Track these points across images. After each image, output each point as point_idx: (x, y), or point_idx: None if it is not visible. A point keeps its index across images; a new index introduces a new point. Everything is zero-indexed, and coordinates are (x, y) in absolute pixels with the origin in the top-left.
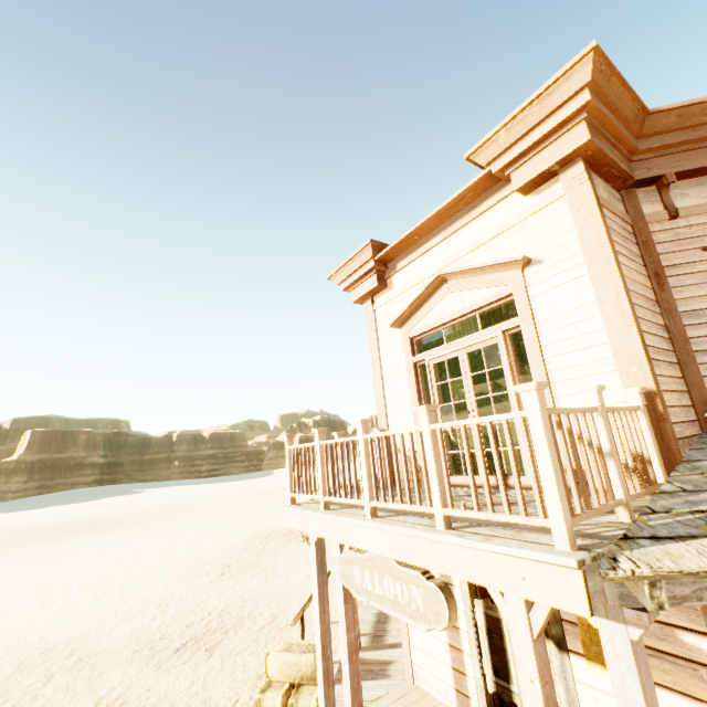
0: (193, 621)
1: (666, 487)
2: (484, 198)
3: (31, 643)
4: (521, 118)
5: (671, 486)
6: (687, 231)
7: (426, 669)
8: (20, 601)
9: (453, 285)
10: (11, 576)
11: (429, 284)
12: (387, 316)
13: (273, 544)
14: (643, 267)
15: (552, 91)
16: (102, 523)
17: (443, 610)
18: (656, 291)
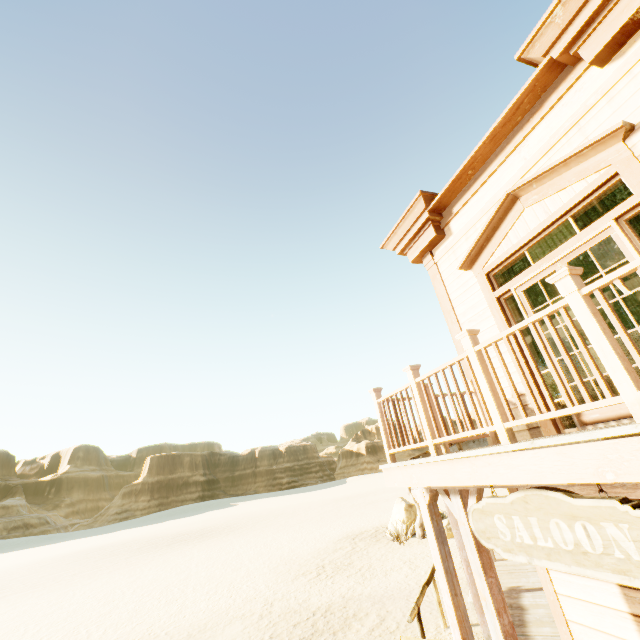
0: (299, 621)
1: None
2: (545, 97)
3: (159, 637)
4: None
5: None
6: None
7: None
8: (149, 599)
9: (528, 199)
10: (141, 577)
11: (497, 208)
12: (451, 263)
13: (362, 544)
14: None
15: None
16: (207, 531)
17: None
18: None
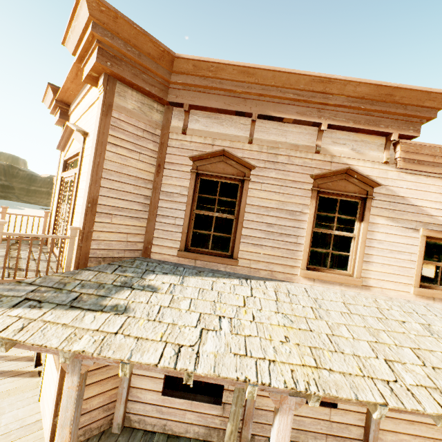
0: None
1: (29, 280)
2: None
3: None
4: (74, 27)
5: (33, 280)
6: (188, 144)
7: None
8: None
9: (75, 134)
10: None
11: (65, 128)
12: None
13: None
14: (154, 159)
15: (79, 13)
16: None
17: None
18: (155, 175)
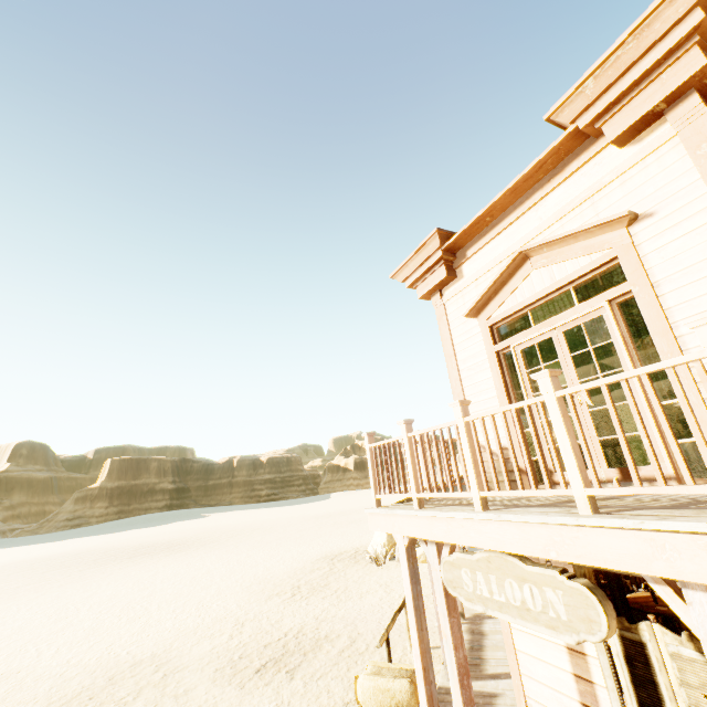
0: (270, 641)
1: None
2: (568, 161)
3: (120, 657)
4: (613, 60)
5: None
6: None
7: (546, 705)
8: (108, 616)
9: (538, 261)
10: (99, 592)
11: (508, 264)
12: (459, 307)
13: (340, 565)
14: None
15: (652, 20)
16: (174, 544)
17: (597, 616)
18: None
